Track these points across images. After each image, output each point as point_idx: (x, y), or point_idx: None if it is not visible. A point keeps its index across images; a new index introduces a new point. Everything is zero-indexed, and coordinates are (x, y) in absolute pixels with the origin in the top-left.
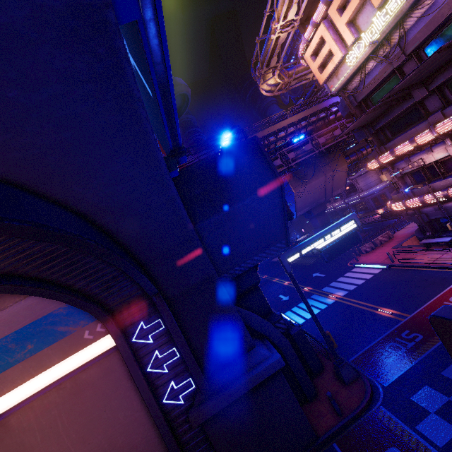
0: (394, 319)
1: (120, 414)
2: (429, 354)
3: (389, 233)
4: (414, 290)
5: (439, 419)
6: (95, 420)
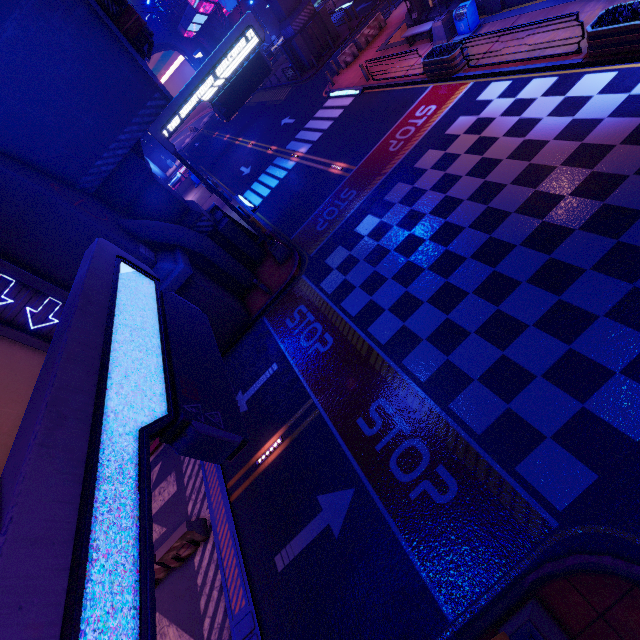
0: (341, 177)
1: (38, 371)
2: (354, 212)
3: (380, 17)
4: (373, 128)
5: (337, 273)
6: (12, 384)
